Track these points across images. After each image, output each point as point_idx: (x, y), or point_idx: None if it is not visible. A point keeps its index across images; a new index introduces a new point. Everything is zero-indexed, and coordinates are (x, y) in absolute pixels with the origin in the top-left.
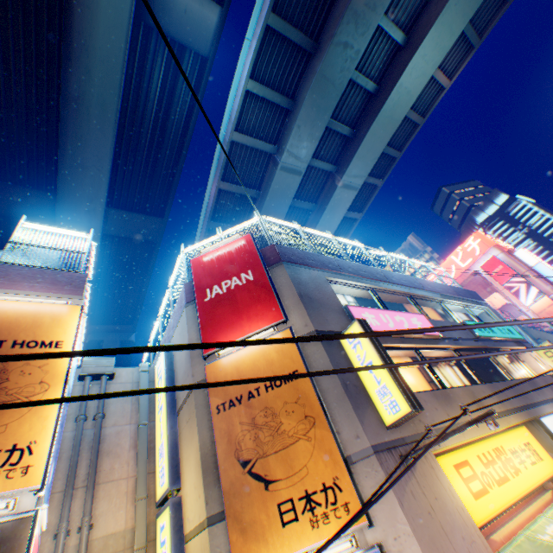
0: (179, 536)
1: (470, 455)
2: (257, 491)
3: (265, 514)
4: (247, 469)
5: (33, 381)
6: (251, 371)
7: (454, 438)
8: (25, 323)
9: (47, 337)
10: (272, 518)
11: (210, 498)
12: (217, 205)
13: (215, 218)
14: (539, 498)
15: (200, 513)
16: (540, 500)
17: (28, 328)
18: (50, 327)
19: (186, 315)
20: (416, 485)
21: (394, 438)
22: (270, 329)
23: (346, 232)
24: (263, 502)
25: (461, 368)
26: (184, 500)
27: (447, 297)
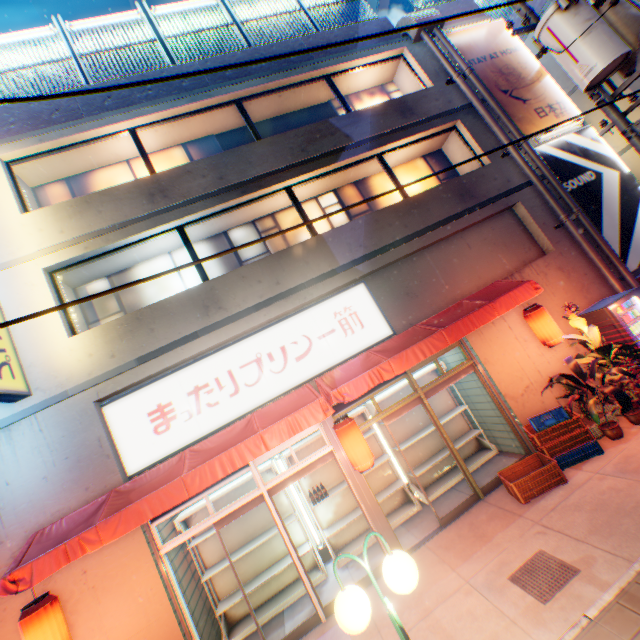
0: None
1: None
2: None
3: None
4: None
5: (529, 74)
6: None
7: None
8: (490, 42)
9: (508, 48)
10: None
11: None
12: None
13: None
14: None
15: None
16: None
17: (494, 45)
18: (503, 41)
19: None
20: None
21: None
22: None
23: None
24: None
25: None
26: None
27: None
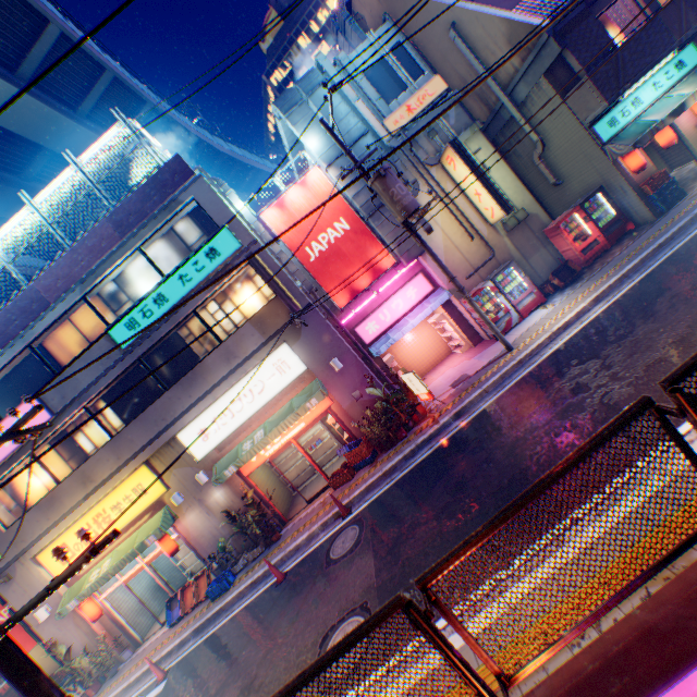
0: None
1: (70, 536)
2: None
3: None
4: None
5: None
6: None
7: (53, 536)
8: None
9: None
10: None
11: None
12: None
13: None
14: (135, 527)
15: None
16: (135, 527)
17: None
18: None
19: None
20: (18, 584)
21: (4, 566)
22: None
23: (26, 3)
24: None
25: (117, 406)
26: None
27: (95, 277)
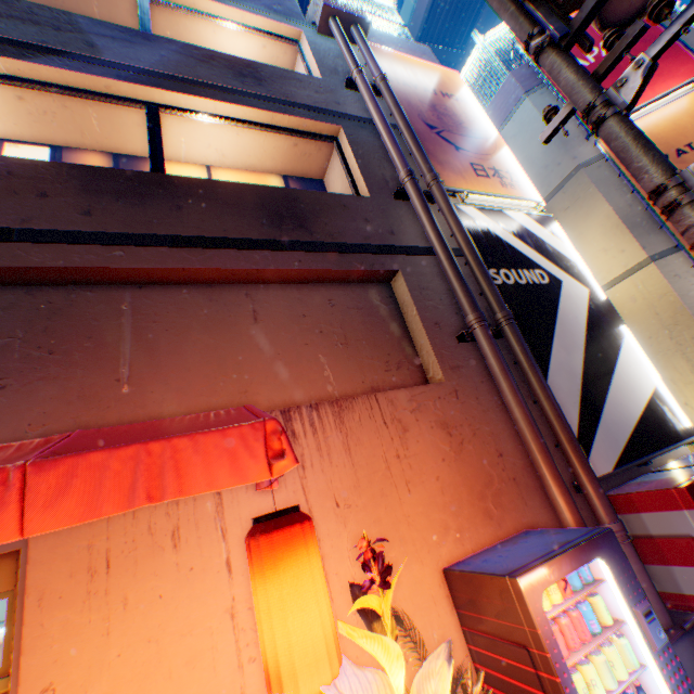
0: None
1: None
2: None
3: None
4: None
5: (478, 129)
6: (671, 134)
7: None
8: (432, 80)
9: (457, 96)
10: None
11: (645, 245)
12: (430, 10)
13: (423, 37)
14: None
15: (626, 263)
16: None
17: (438, 85)
18: (452, 88)
19: (531, 106)
20: None
21: None
22: (688, 86)
23: None
24: None
25: None
26: None
27: None
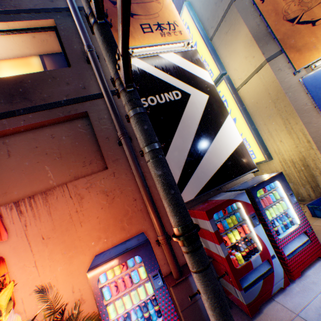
0: (233, 90)
1: None
2: (304, 31)
3: (313, 39)
4: (294, 24)
5: None
6: None
7: None
8: None
9: None
10: (319, 39)
11: (265, 52)
12: None
13: None
14: None
15: (255, 65)
16: None
17: None
18: None
19: None
20: None
21: None
22: None
23: None
24: (310, 34)
25: None
26: (231, 76)
27: None
